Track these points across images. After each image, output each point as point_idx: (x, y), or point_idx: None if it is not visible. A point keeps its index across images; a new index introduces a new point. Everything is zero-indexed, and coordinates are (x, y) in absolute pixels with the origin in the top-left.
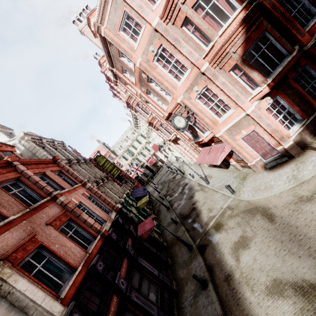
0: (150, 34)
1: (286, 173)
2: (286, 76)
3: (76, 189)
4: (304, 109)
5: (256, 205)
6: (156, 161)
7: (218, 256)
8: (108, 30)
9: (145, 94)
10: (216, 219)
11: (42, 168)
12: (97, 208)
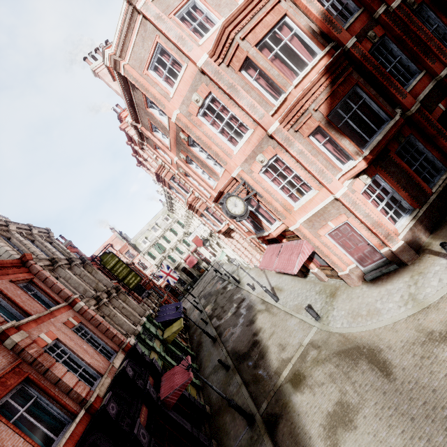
0: (194, 77)
1: (399, 290)
2: (386, 148)
3: (54, 314)
4: (413, 194)
5: (357, 343)
6: (199, 261)
7: (301, 442)
8: (131, 68)
9: (185, 163)
10: (292, 365)
11: None
12: (89, 349)
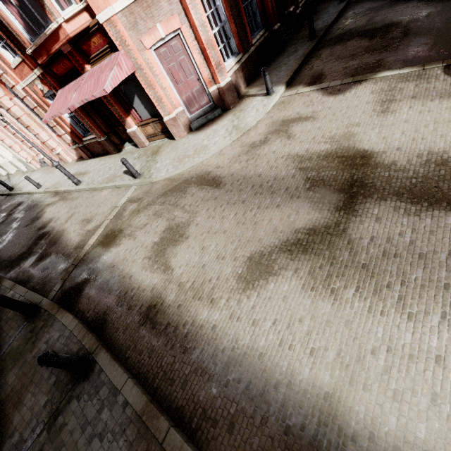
0: None
1: (224, 126)
2: None
3: None
4: (241, 35)
5: (185, 178)
6: None
7: (118, 288)
8: None
9: None
10: (103, 229)
11: None
12: None
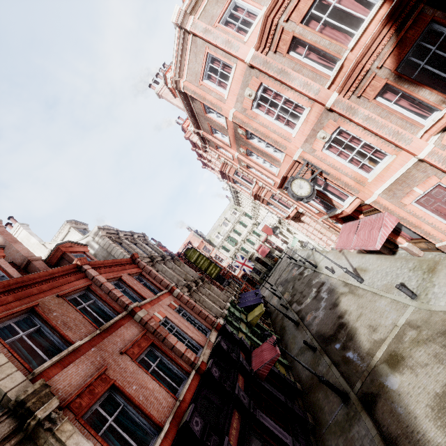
0: (244, 73)
1: None
2: None
3: (160, 298)
4: None
5: None
6: (271, 250)
7: (404, 421)
8: (188, 83)
9: (245, 156)
10: (386, 346)
11: (118, 271)
12: (190, 326)
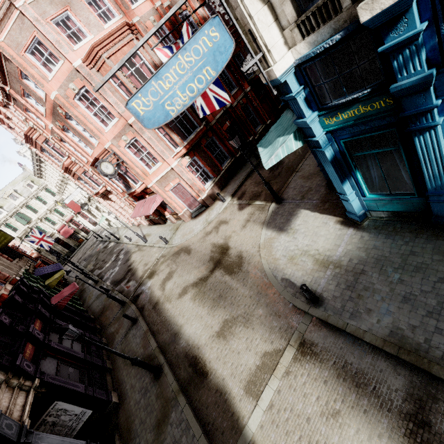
0: (71, 71)
1: (203, 218)
2: (200, 142)
3: None
4: (214, 170)
5: (182, 247)
6: (76, 231)
7: (149, 296)
8: (7, 46)
9: (61, 131)
10: (150, 269)
11: None
12: None
